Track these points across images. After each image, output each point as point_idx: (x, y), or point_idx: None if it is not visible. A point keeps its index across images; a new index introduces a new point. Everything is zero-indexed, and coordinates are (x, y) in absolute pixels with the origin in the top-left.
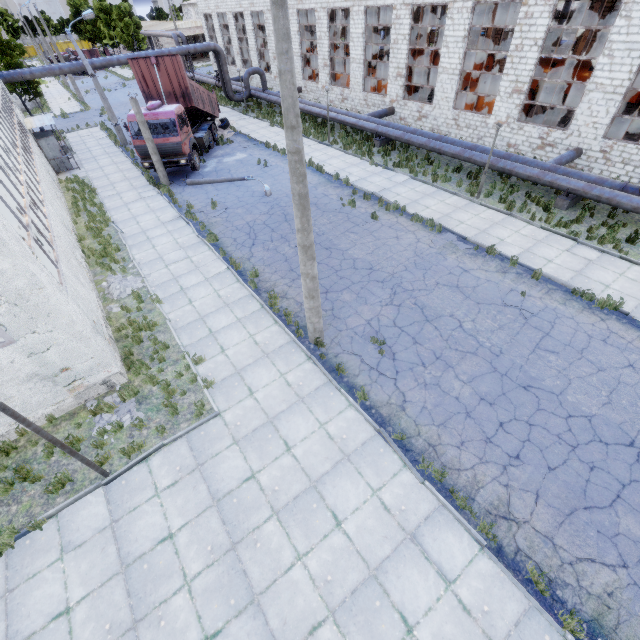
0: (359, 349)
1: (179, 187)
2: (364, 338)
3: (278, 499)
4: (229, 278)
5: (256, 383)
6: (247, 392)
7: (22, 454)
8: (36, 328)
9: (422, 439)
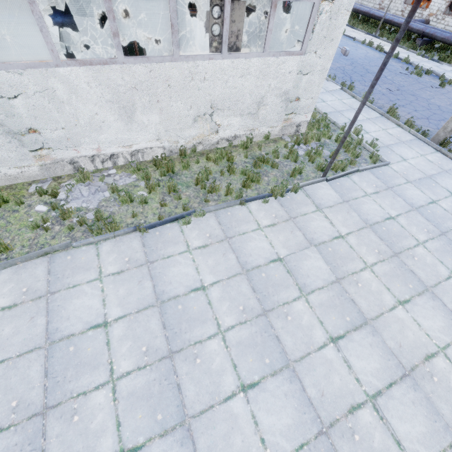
0: None
1: None
2: None
3: None
4: (345, 94)
5: (404, 155)
6: (400, 158)
7: (252, 152)
8: (318, 49)
9: None
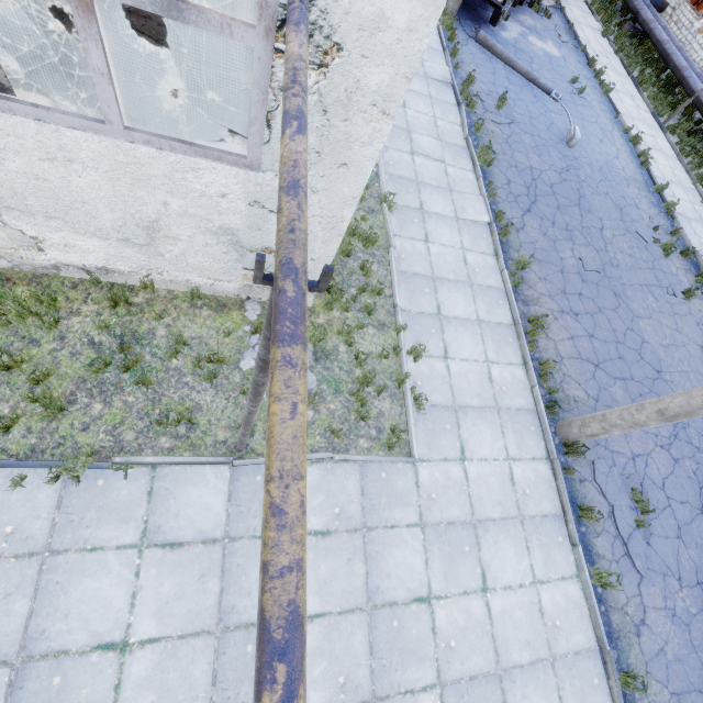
0: (613, 493)
1: (463, 33)
2: (623, 480)
3: (450, 664)
4: (485, 241)
5: (473, 446)
6: (458, 452)
7: (134, 319)
8: None
9: (648, 701)
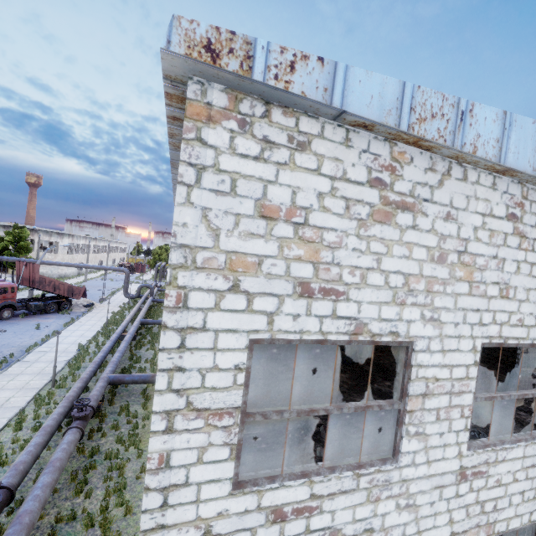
0: None
1: None
2: None
3: None
4: None
5: None
6: None
7: None
8: None
9: None
